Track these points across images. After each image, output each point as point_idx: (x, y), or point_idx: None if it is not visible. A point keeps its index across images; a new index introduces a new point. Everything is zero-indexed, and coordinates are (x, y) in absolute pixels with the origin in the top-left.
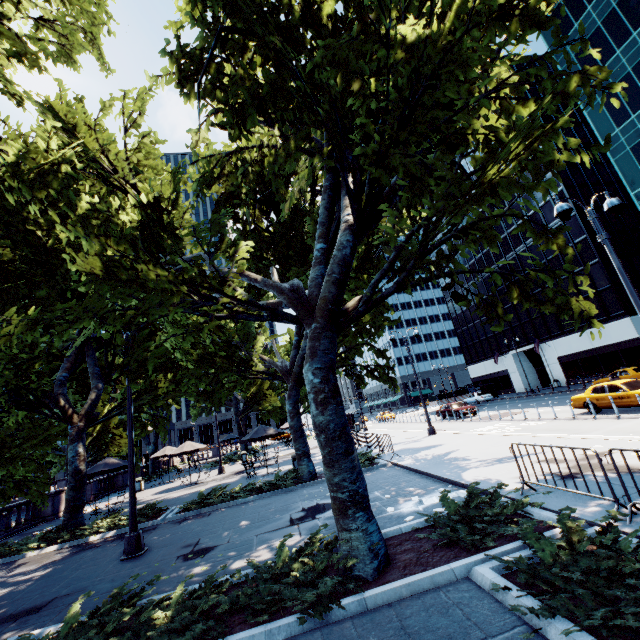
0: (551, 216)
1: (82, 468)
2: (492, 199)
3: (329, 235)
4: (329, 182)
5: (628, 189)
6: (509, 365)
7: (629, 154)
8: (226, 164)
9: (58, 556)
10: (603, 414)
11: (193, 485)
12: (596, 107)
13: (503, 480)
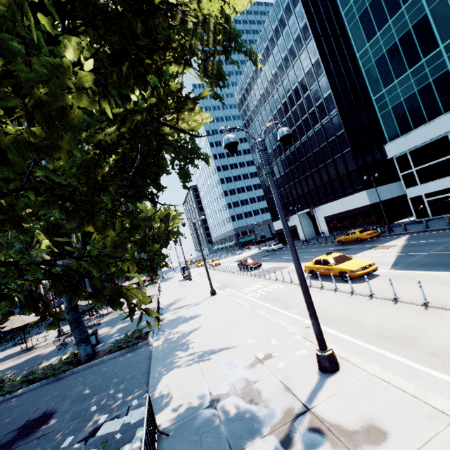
0: (323, 114)
1: None
2: (6, 168)
3: None
4: None
5: (371, 95)
6: (297, 222)
7: (374, 66)
8: None
9: None
10: (319, 280)
11: (25, 352)
12: (355, 23)
13: (172, 400)
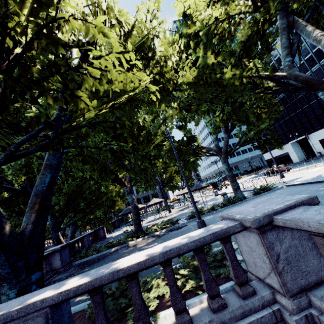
0: (313, 64)
1: (137, 205)
2: None
3: (292, 53)
4: (285, 24)
5: None
6: (289, 149)
7: None
8: (221, 26)
9: (151, 240)
10: None
11: (163, 217)
12: None
13: None
